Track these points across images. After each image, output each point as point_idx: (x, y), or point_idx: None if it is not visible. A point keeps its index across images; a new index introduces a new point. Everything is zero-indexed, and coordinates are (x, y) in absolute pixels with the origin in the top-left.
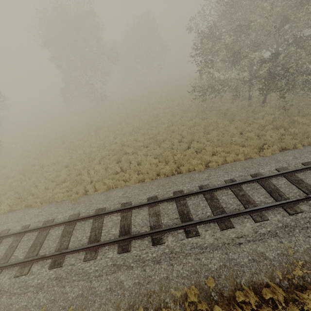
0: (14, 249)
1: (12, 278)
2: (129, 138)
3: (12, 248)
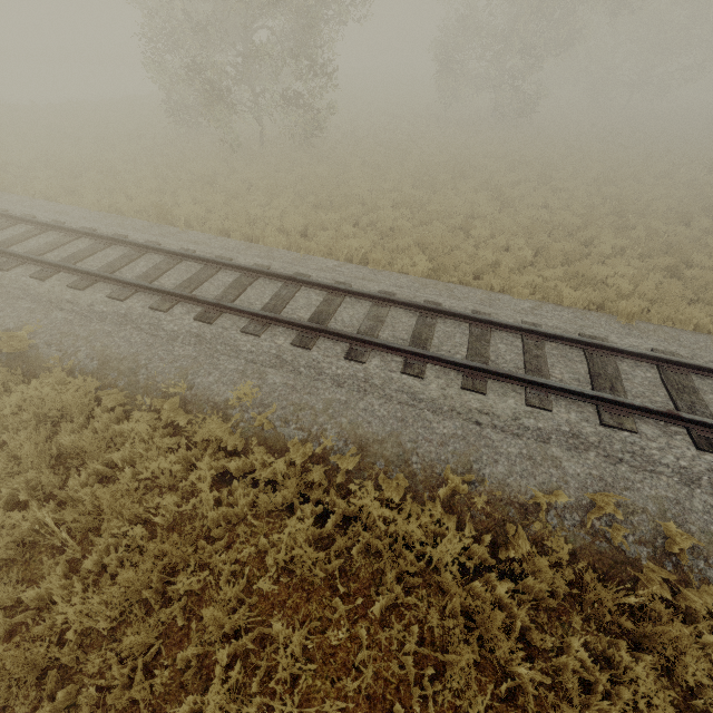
0: (547, 363)
1: (593, 423)
2: (669, 229)
3: (540, 359)
